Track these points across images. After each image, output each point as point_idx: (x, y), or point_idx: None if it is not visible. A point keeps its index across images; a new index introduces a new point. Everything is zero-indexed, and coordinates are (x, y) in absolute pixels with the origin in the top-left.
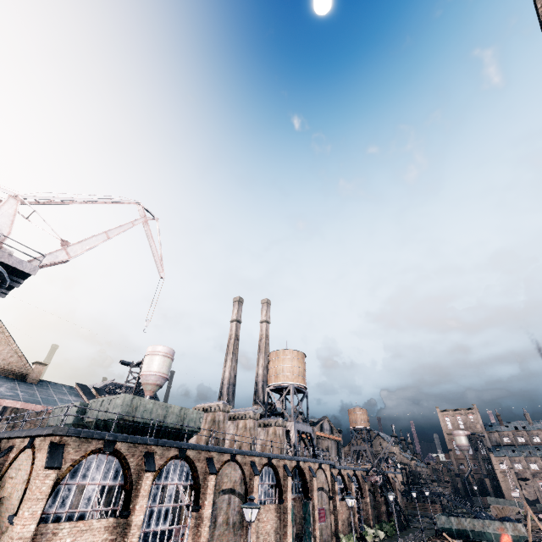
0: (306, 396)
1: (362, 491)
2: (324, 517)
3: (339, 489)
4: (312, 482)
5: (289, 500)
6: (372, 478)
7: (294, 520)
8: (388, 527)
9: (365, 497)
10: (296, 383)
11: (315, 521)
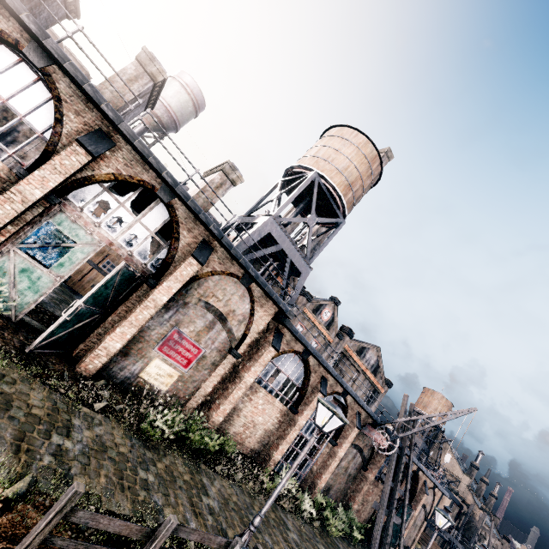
0: (336, 227)
1: (339, 432)
2: (189, 361)
3: (284, 377)
4: (182, 261)
5: (34, 180)
6: (376, 434)
7: (73, 270)
8: (344, 519)
9: (338, 445)
10: (326, 176)
11: (125, 320)
